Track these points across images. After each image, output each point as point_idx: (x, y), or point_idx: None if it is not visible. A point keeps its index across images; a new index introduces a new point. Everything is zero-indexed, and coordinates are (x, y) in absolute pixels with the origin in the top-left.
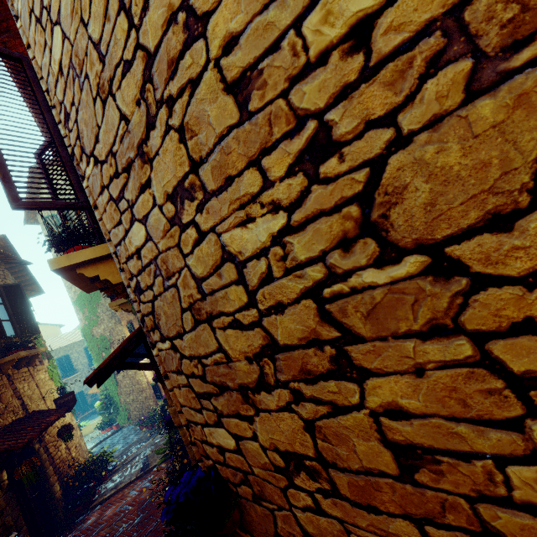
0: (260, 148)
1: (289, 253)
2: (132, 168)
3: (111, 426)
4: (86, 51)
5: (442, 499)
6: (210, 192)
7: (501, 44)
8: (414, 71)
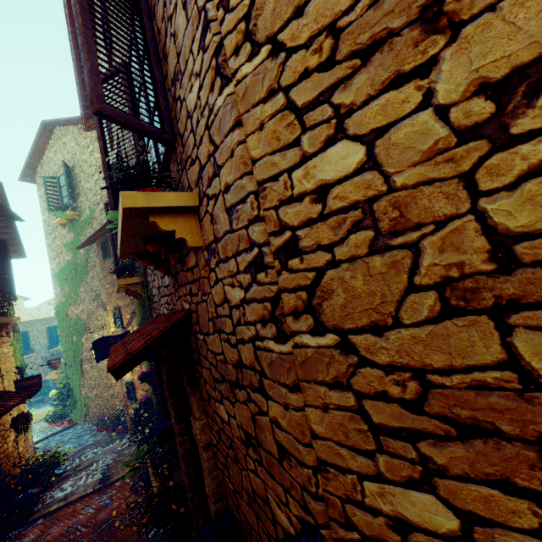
0: None
1: None
2: (381, 48)
3: (62, 420)
4: None
5: None
6: None
7: None
8: None
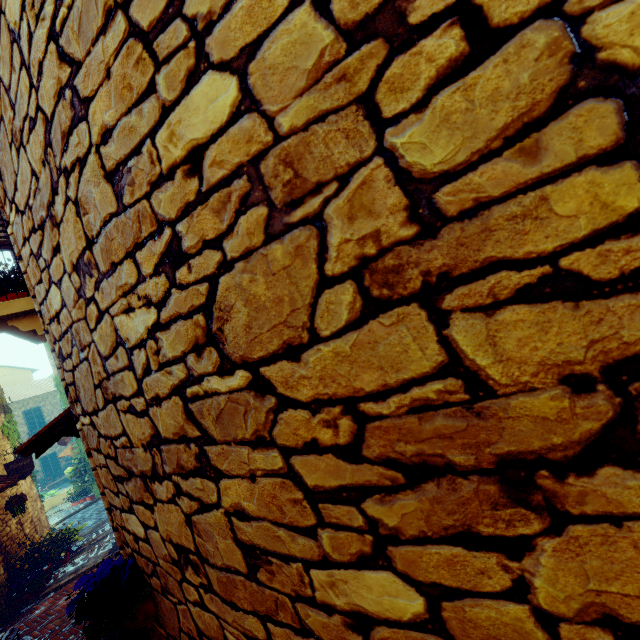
0: (134, 242)
1: (161, 349)
2: (45, 227)
3: (84, 497)
4: (0, 92)
5: (276, 598)
6: (102, 273)
7: (285, 200)
8: (232, 205)
